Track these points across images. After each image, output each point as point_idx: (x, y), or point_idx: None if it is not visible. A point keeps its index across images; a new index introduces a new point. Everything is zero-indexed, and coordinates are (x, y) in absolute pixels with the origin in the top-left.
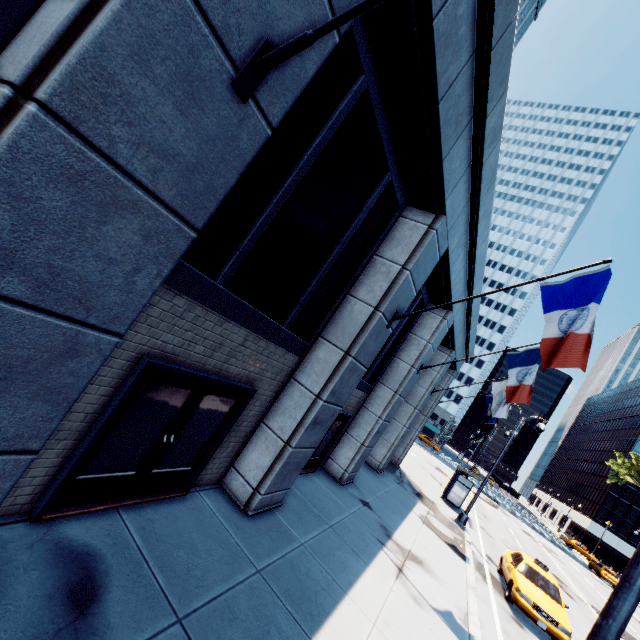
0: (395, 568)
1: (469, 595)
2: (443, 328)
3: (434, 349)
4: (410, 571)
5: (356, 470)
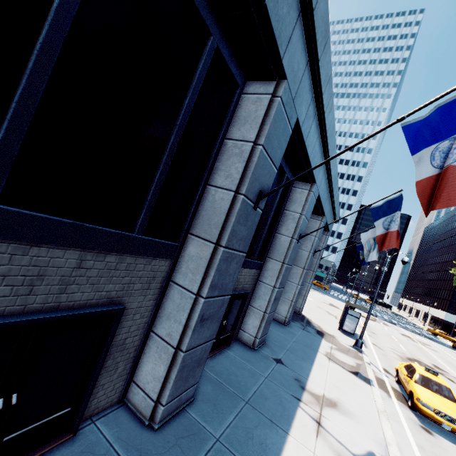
0: (314, 423)
1: (382, 422)
2: (311, 199)
3: (307, 219)
4: (328, 420)
5: (265, 333)
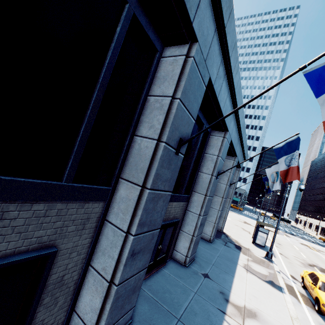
0: None
1: None
2: (225, 144)
3: (223, 159)
4: None
5: (194, 252)
